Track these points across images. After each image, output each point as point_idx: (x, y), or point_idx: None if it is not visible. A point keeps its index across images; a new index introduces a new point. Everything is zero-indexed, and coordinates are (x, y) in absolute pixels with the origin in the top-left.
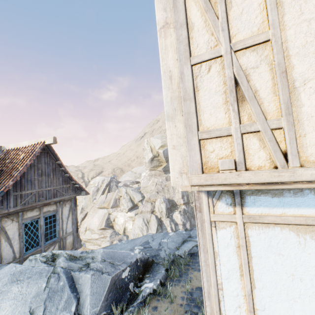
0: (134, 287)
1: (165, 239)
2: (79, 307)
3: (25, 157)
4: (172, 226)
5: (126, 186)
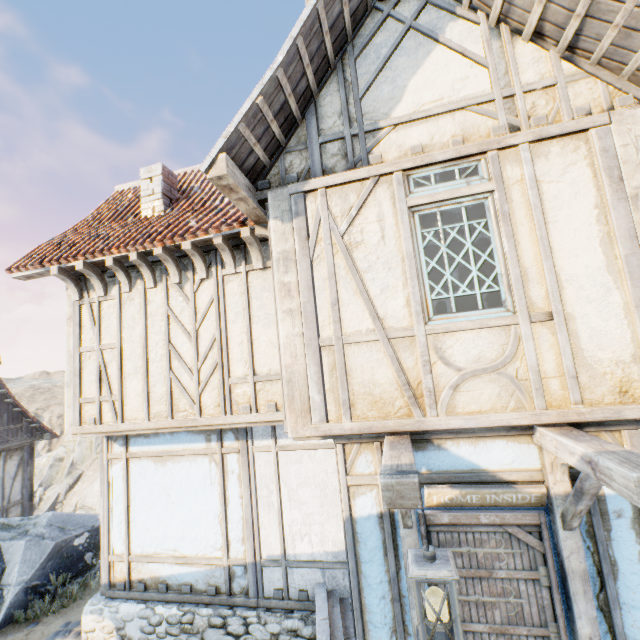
0: (93, 559)
1: None
2: (4, 578)
3: None
4: None
5: None
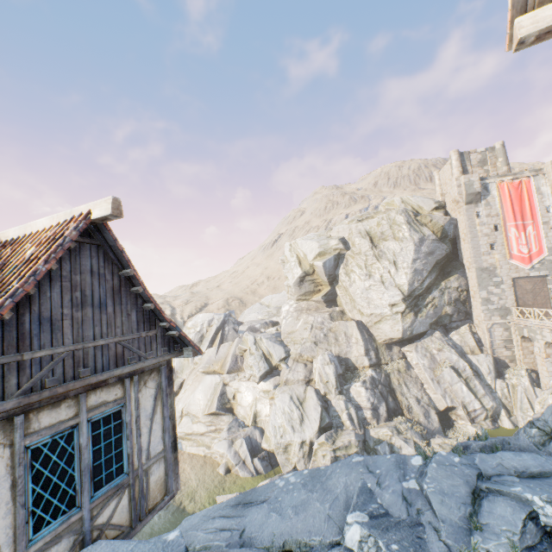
0: None
1: (410, 480)
2: None
3: (35, 254)
4: (351, 411)
5: (254, 331)
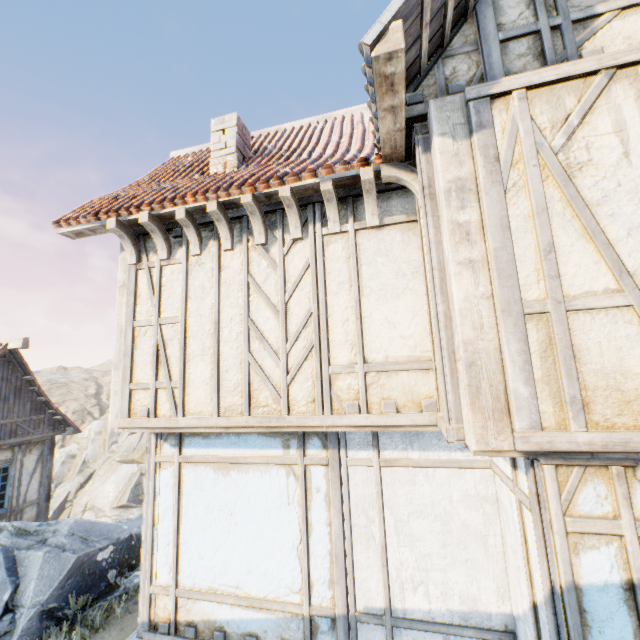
0: (117, 577)
1: None
2: (17, 597)
3: None
4: None
5: None
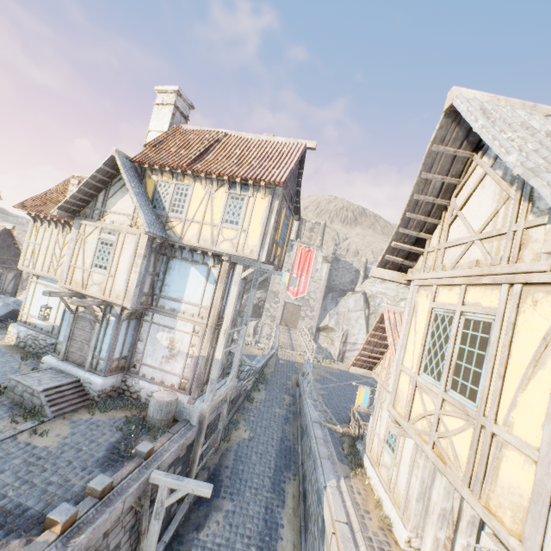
0: None
1: None
2: None
3: None
4: None
5: None
